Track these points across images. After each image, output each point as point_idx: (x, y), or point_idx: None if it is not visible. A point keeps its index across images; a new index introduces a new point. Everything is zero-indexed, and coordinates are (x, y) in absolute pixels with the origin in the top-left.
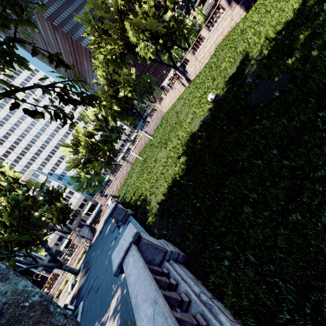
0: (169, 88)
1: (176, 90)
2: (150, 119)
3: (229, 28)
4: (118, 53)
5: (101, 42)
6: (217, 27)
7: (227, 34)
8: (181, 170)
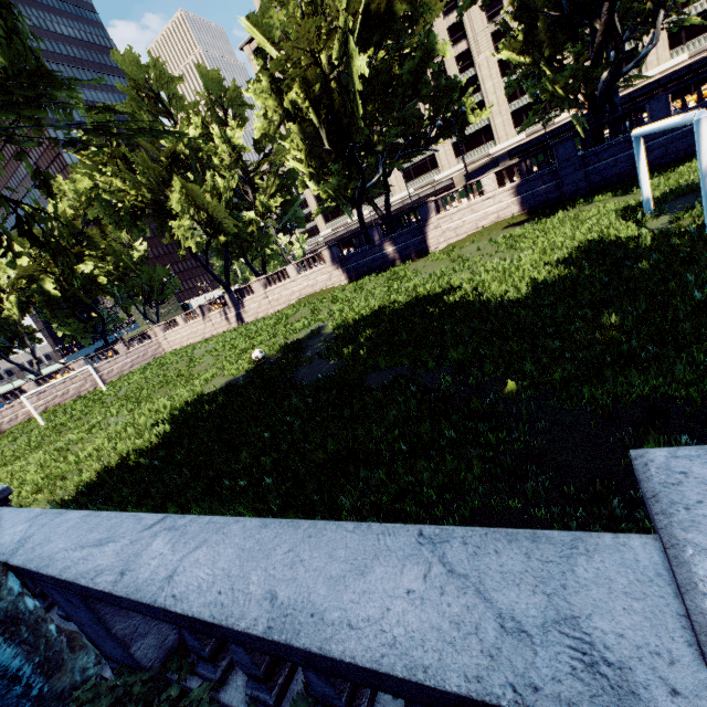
0: (200, 313)
1: (211, 324)
2: (123, 348)
3: (325, 287)
4: (131, 203)
5: (106, 166)
6: (311, 275)
7: (319, 292)
8: (148, 446)
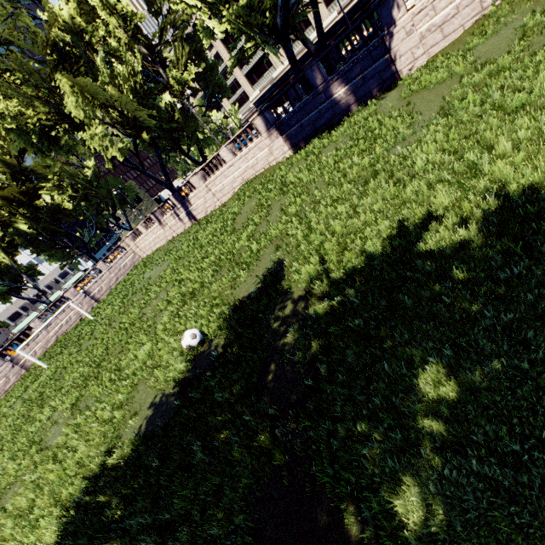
0: (155, 219)
1: (167, 227)
2: (104, 265)
3: (267, 164)
4: (38, 124)
5: None
6: (248, 154)
7: (262, 172)
8: None
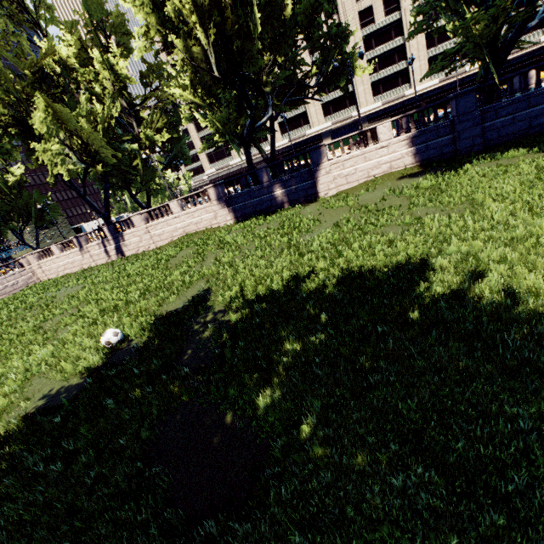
0: (77, 244)
1: (88, 255)
2: None
3: (209, 225)
4: None
5: None
6: (195, 212)
7: (203, 230)
8: None
